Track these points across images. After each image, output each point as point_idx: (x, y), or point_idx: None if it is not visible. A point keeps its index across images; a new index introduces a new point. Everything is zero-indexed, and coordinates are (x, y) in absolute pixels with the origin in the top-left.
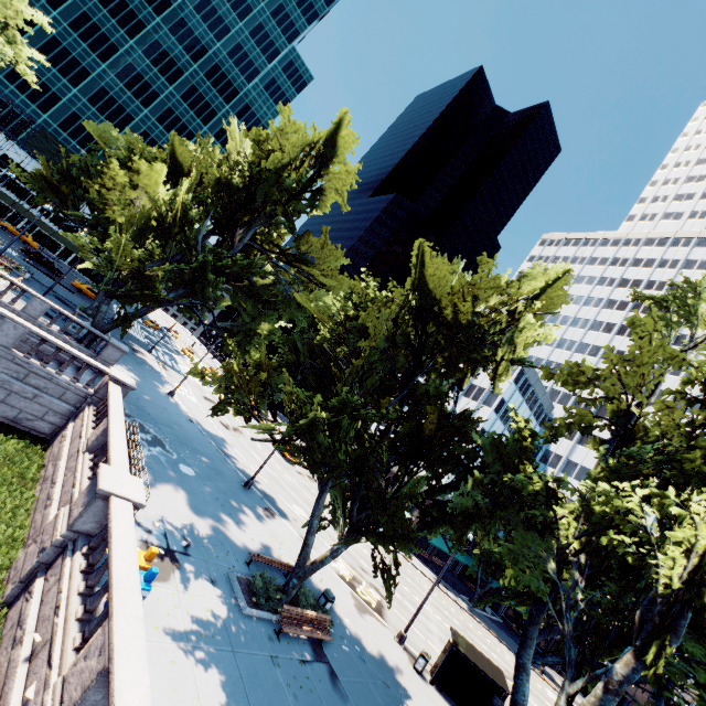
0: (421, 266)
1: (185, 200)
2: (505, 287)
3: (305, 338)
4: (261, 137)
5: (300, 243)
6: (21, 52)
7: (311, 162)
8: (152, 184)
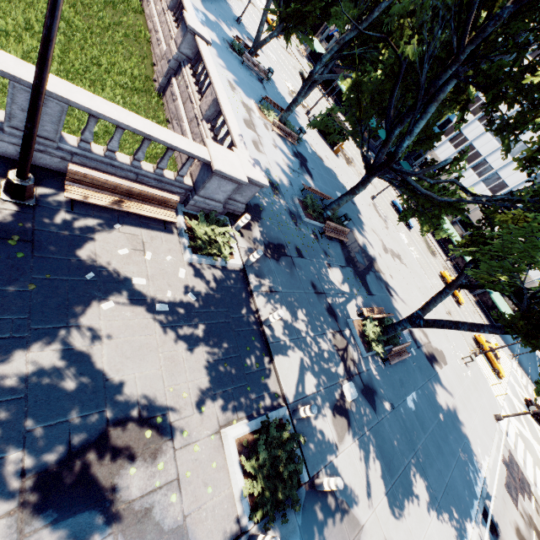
0: None
1: None
2: None
3: None
4: None
5: None
6: None
7: None
8: None
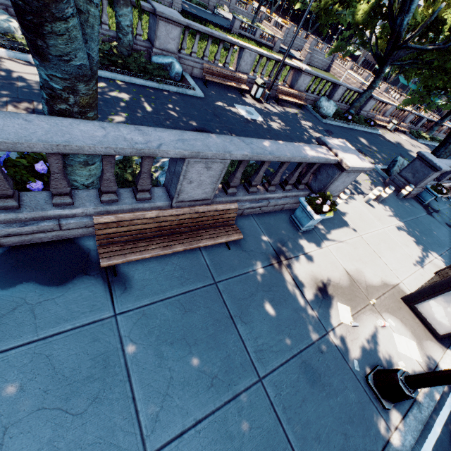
0: (436, 8)
1: None
2: None
3: None
4: None
5: None
6: None
7: None
8: None
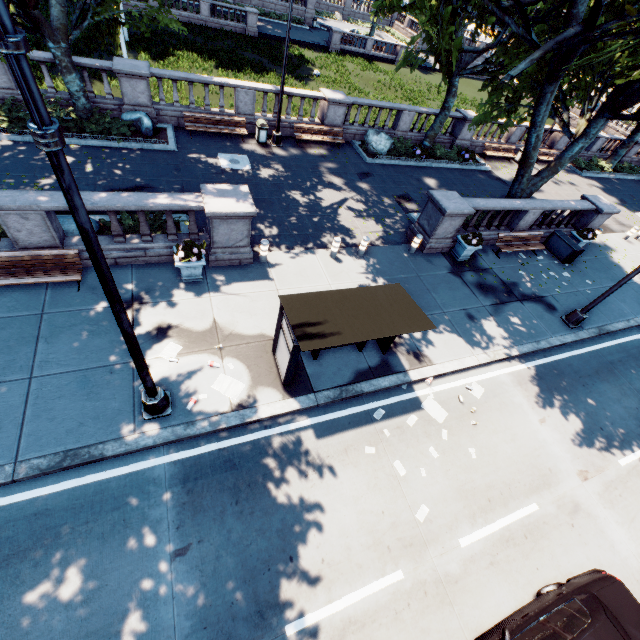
0: None
1: None
2: None
3: None
4: None
5: None
6: None
7: None
8: None
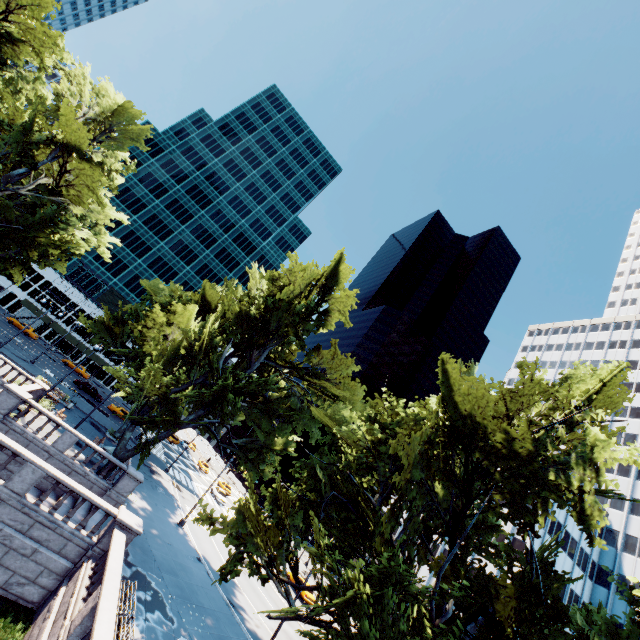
0: (452, 380)
1: (211, 330)
2: (552, 394)
3: (325, 463)
4: (275, 276)
5: (310, 357)
6: (103, 240)
7: (317, 290)
8: (185, 320)
